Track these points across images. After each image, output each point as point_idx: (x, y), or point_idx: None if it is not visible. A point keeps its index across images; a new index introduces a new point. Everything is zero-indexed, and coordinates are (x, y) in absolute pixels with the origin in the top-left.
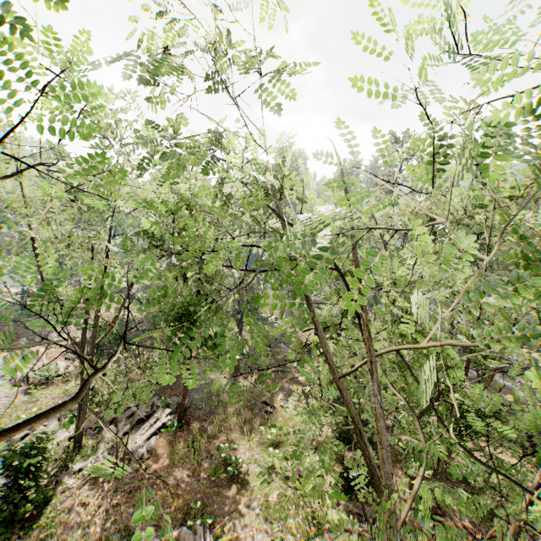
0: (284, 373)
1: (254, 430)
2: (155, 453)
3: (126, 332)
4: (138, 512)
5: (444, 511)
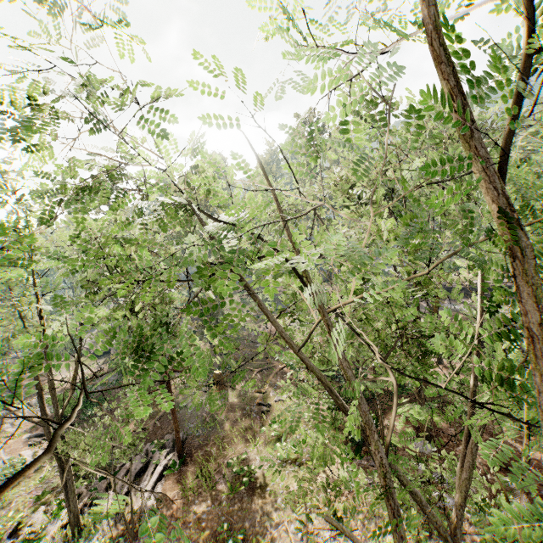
0: (269, 369)
1: (257, 434)
2: (166, 498)
3: (83, 381)
4: (143, 526)
5: (437, 432)
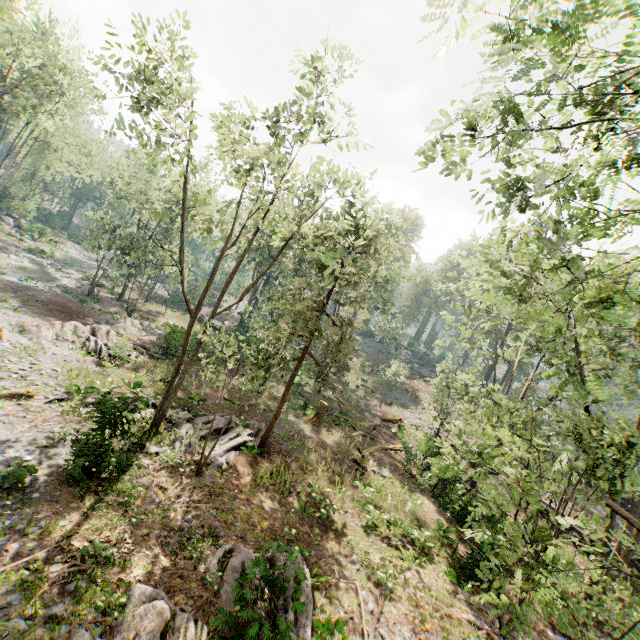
0: (372, 441)
1: (344, 484)
2: (235, 468)
3: None
4: None
5: None
